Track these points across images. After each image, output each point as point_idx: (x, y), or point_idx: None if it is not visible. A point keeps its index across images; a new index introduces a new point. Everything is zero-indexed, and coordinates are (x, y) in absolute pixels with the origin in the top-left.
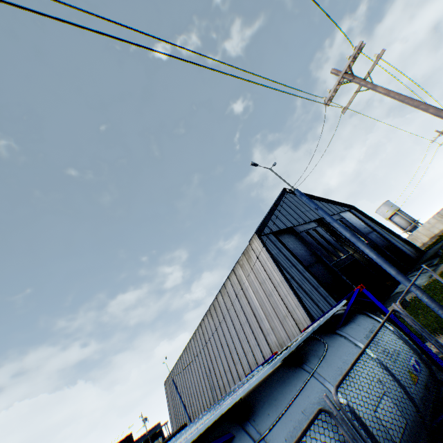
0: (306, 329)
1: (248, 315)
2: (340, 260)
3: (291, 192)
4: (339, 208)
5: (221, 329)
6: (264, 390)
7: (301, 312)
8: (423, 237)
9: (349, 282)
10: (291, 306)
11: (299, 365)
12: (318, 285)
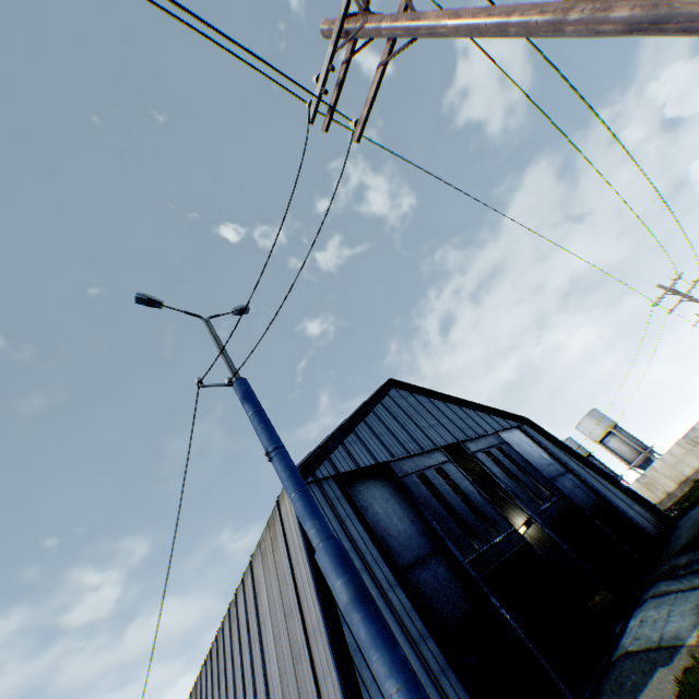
0: None
1: (261, 697)
2: (491, 548)
3: (405, 388)
4: (499, 422)
5: None
6: None
7: None
8: (666, 482)
9: (507, 615)
10: None
11: None
12: (424, 631)
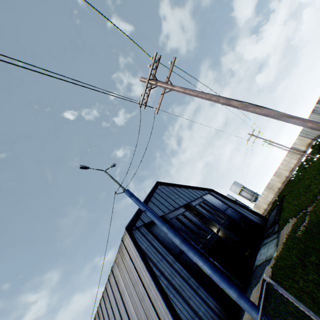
0: None
1: None
2: (207, 240)
3: (164, 184)
4: (202, 192)
5: None
6: None
7: None
8: (263, 205)
9: (216, 263)
10: (161, 312)
11: None
12: (189, 275)
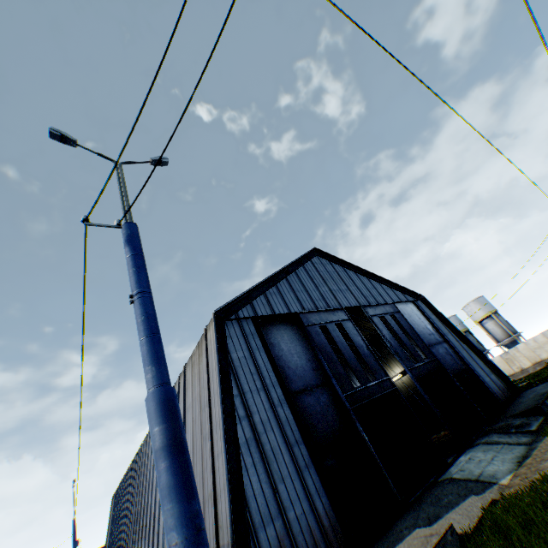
0: None
1: None
2: (366, 389)
3: (326, 257)
4: (398, 295)
5: None
6: None
7: (227, 505)
8: (523, 360)
9: (366, 437)
10: (219, 480)
11: None
12: (299, 438)
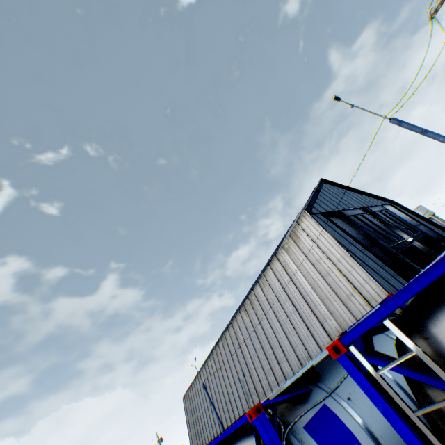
0: None
1: (297, 302)
2: (397, 244)
3: (329, 183)
4: (379, 202)
5: (260, 324)
6: None
7: (373, 286)
8: None
9: (413, 264)
10: (357, 282)
11: None
12: (382, 264)
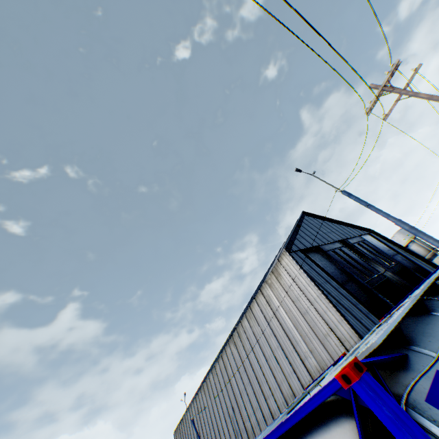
0: (383, 318)
1: (280, 338)
2: (372, 279)
3: (310, 215)
4: (359, 231)
5: (248, 357)
6: (406, 329)
7: (345, 328)
8: None
9: (386, 300)
10: (332, 322)
11: (427, 313)
12: (356, 302)
